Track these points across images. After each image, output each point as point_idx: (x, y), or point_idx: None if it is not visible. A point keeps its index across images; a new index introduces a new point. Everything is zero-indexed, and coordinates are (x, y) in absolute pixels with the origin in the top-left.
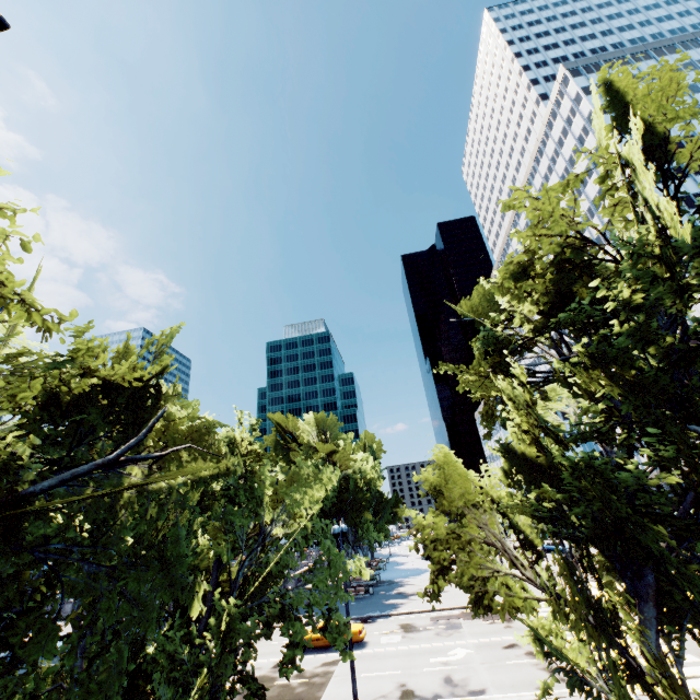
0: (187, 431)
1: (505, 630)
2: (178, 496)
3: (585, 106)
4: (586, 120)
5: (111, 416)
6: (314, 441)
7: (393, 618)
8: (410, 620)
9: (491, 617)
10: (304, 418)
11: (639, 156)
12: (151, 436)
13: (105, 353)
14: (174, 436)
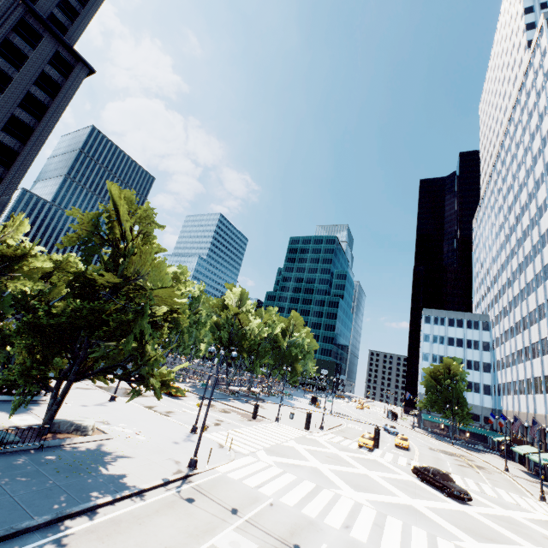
0: (29, 271)
1: (236, 420)
2: (26, 288)
3: (547, 60)
4: (545, 75)
5: (3, 262)
6: (232, 304)
7: (215, 402)
8: (218, 405)
9: (248, 417)
10: (232, 290)
11: (82, 218)
12: (15, 270)
13: (0, 247)
14: (23, 272)
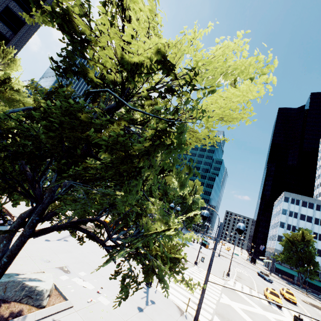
0: (8, 98)
1: None
2: None
3: None
4: None
5: None
6: None
7: None
8: None
9: None
10: None
11: None
12: None
13: None
14: (2, 97)
